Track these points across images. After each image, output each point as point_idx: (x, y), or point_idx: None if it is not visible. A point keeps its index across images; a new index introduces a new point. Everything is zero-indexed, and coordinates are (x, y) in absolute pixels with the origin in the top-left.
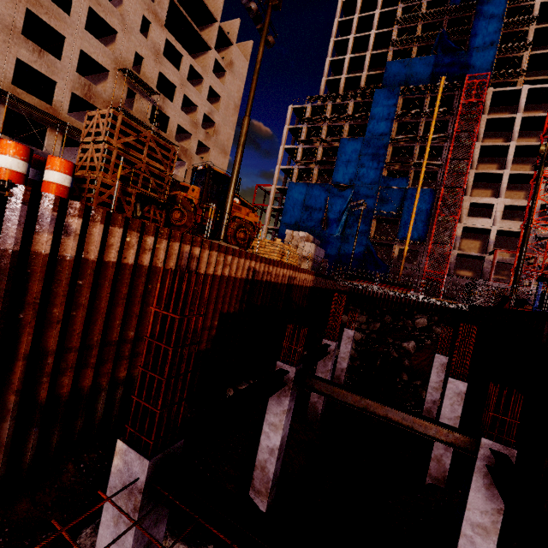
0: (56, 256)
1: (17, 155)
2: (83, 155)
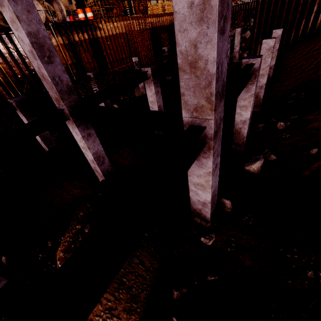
0: (102, 37)
1: (82, 12)
2: (87, 3)
